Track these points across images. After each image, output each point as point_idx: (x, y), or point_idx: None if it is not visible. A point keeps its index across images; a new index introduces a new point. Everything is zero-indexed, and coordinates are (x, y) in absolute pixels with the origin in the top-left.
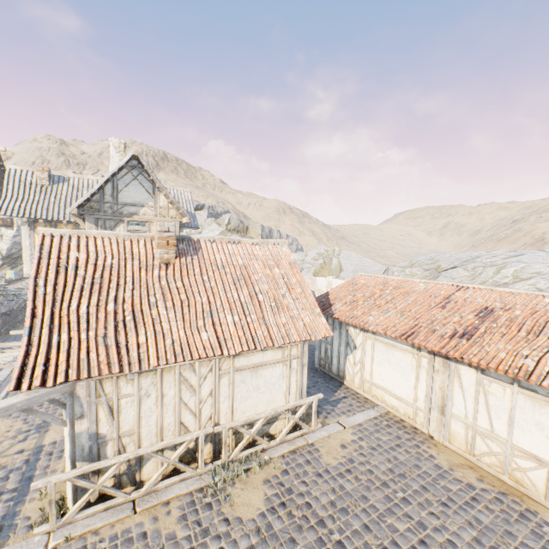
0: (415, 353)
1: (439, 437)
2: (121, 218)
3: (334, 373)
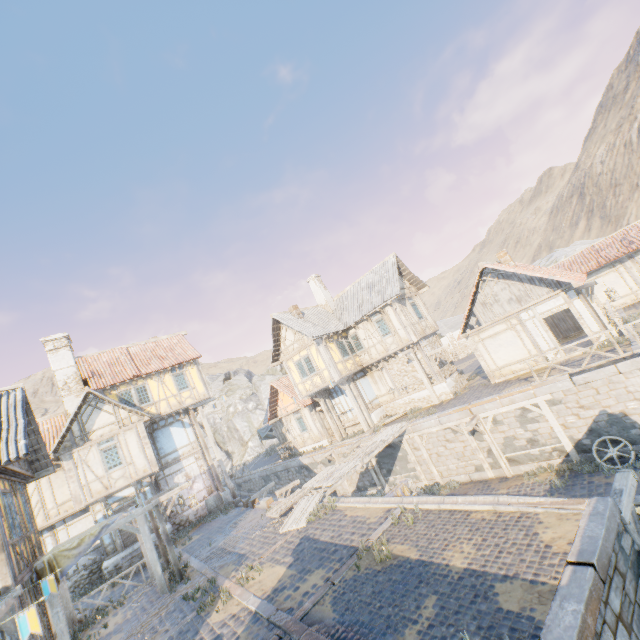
0: (614, 270)
1: None
2: (404, 297)
3: None
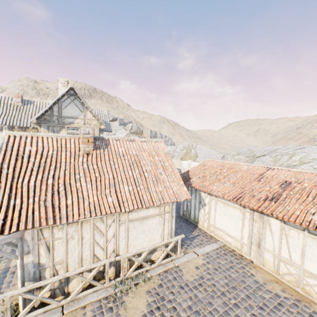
0: (242, 209)
1: (257, 261)
2: (63, 125)
3: (192, 220)
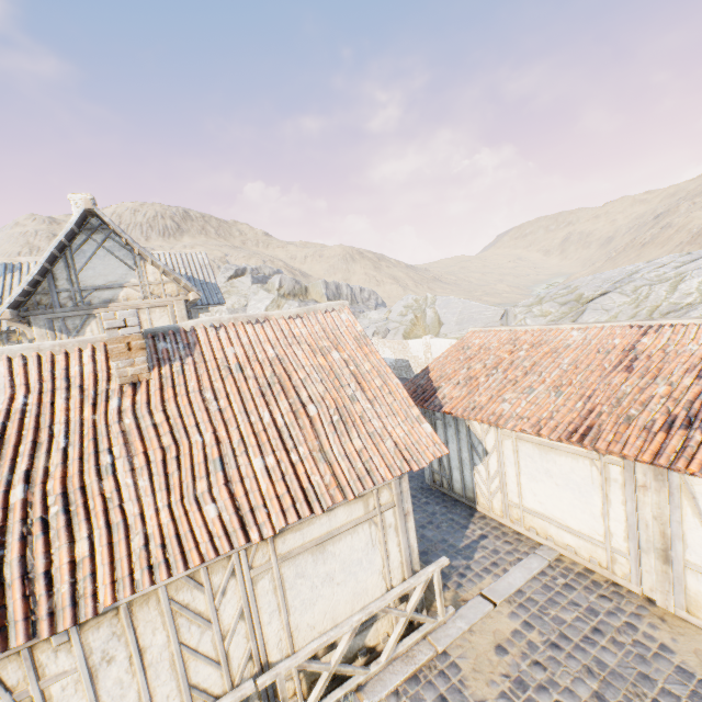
0: (595, 458)
1: (666, 601)
2: (89, 311)
3: (458, 493)
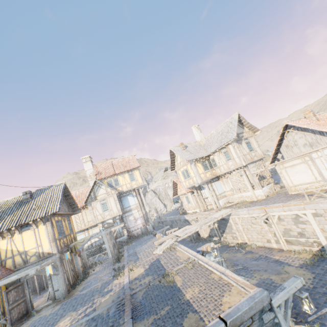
0: None
1: None
2: (241, 138)
3: None
